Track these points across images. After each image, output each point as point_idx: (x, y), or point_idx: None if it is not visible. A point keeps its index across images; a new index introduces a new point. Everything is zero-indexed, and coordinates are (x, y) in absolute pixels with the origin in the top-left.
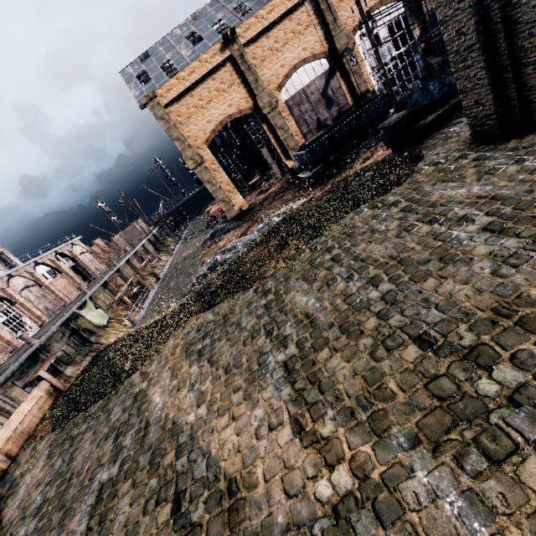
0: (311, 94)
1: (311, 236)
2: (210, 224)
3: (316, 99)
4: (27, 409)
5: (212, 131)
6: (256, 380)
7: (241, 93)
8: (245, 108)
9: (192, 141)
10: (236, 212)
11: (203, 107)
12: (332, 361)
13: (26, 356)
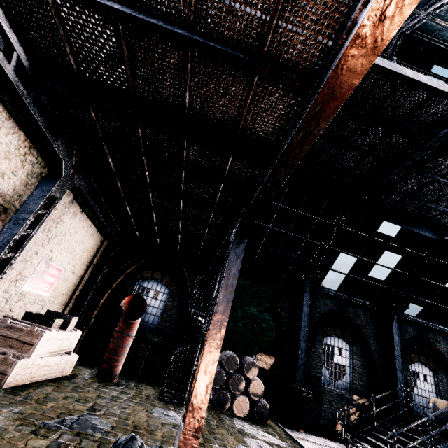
0: None
1: None
2: None
3: None
4: None
5: None
6: None
7: None
8: None
9: None
10: None
11: None
12: None
13: None
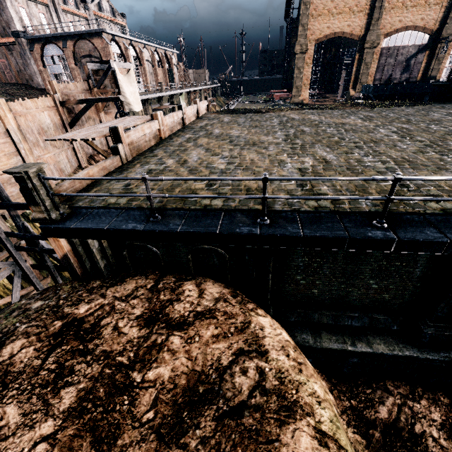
0: (401, 54)
1: (372, 107)
2: (268, 102)
3: (401, 60)
4: (204, 104)
5: (325, 35)
6: (346, 118)
7: (362, 22)
8: (356, 34)
9: (309, 34)
10: (299, 101)
11: (333, 15)
12: (378, 119)
13: (161, 95)
